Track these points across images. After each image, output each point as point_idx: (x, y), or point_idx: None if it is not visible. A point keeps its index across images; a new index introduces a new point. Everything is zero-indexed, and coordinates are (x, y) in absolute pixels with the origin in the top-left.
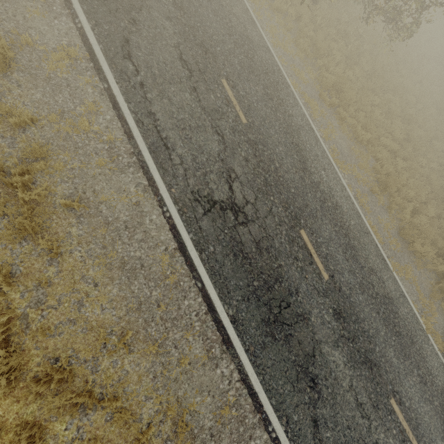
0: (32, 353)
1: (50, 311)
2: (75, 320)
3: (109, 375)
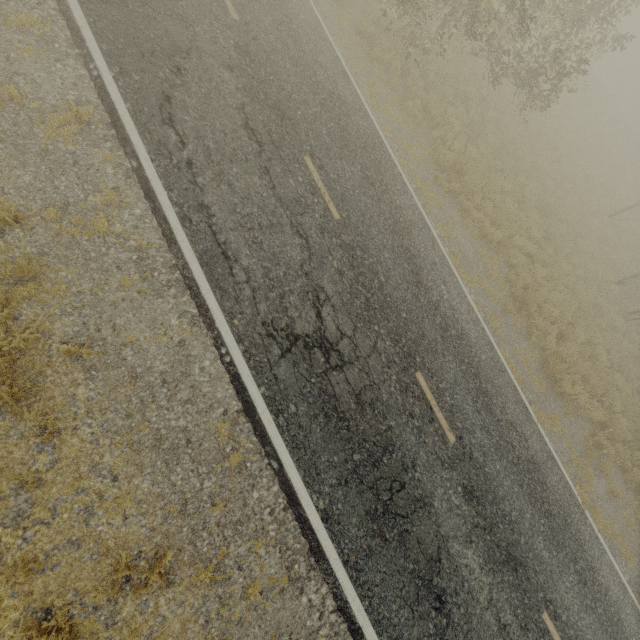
0: (6, 605)
1: (38, 529)
2: (81, 540)
3: (134, 628)
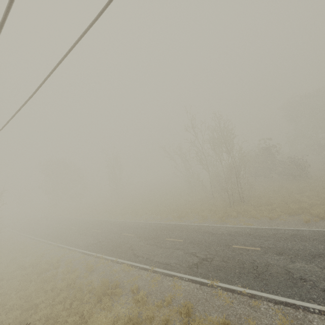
0: None
1: None
2: None
3: None
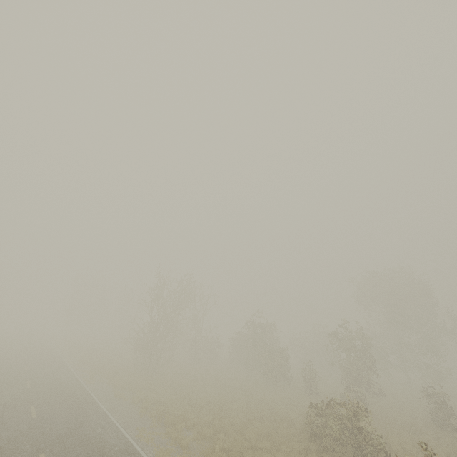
0: None
1: None
2: None
3: None
